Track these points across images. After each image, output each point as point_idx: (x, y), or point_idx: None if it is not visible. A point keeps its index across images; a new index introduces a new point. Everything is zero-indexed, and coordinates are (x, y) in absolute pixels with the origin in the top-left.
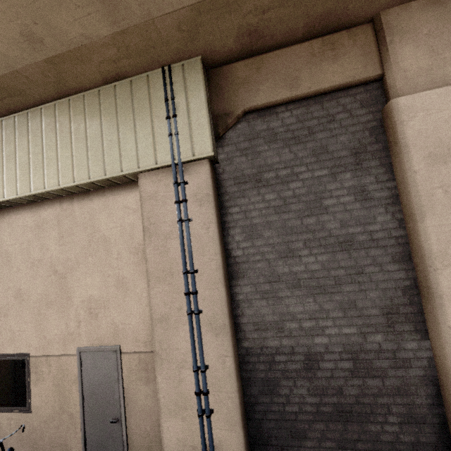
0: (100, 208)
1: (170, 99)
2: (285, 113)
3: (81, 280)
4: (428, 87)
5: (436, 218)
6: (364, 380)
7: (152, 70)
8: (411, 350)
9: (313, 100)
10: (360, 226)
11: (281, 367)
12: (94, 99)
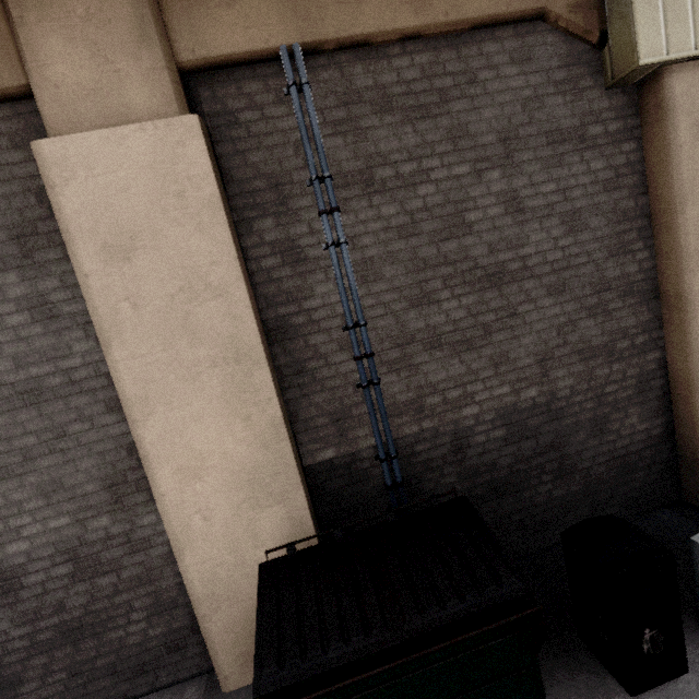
0: None
1: None
2: None
3: None
4: (100, 122)
5: (127, 347)
6: (93, 581)
7: None
8: (150, 526)
9: None
10: (49, 363)
11: None
12: None
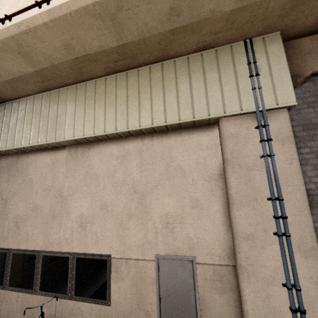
0: (177, 144)
1: (252, 62)
2: None
3: (159, 199)
4: None
5: None
6: None
7: (235, 42)
8: None
9: None
10: None
11: None
12: (184, 63)
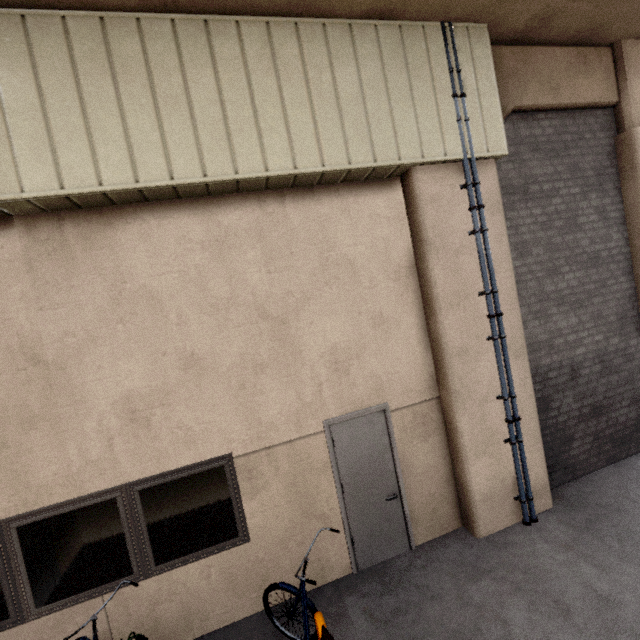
0: (335, 215)
1: (455, 70)
2: (545, 122)
3: (315, 324)
4: None
5: None
6: (608, 377)
7: (430, 21)
8: (633, 346)
9: (566, 113)
10: (602, 244)
11: (553, 383)
12: (343, 37)
